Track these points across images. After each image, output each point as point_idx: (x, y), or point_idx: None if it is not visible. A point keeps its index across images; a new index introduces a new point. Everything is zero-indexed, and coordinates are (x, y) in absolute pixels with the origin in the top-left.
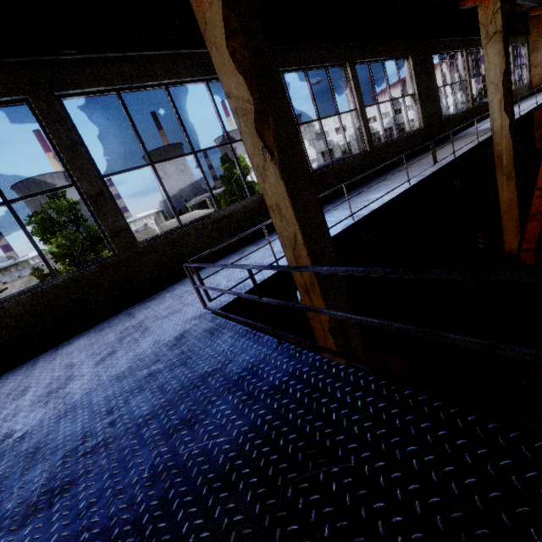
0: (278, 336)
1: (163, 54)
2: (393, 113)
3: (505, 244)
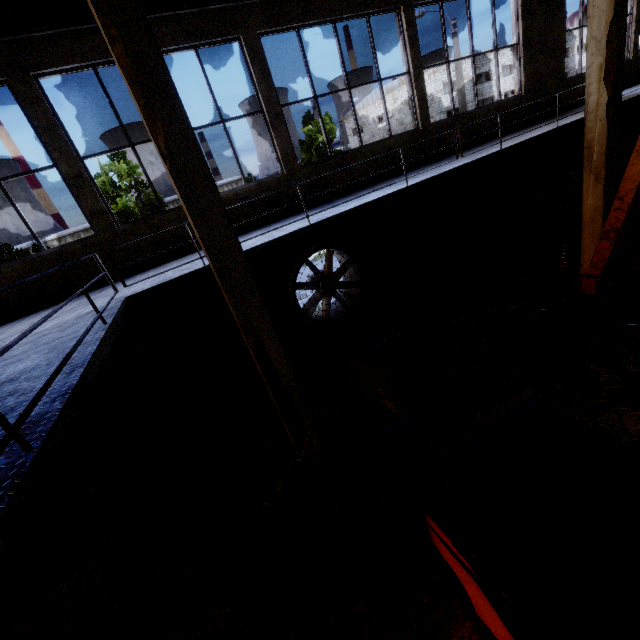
0: (103, 318)
1: None
2: (473, 74)
3: (581, 265)
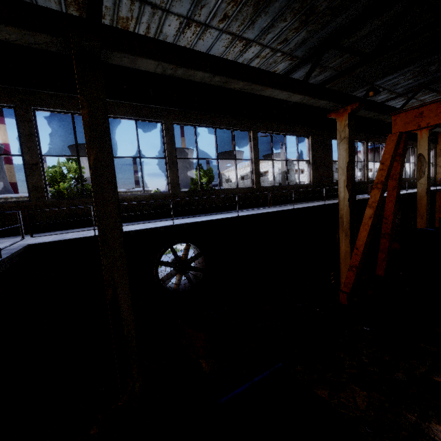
0: (0, 253)
1: (110, 101)
2: (286, 168)
3: (341, 284)
